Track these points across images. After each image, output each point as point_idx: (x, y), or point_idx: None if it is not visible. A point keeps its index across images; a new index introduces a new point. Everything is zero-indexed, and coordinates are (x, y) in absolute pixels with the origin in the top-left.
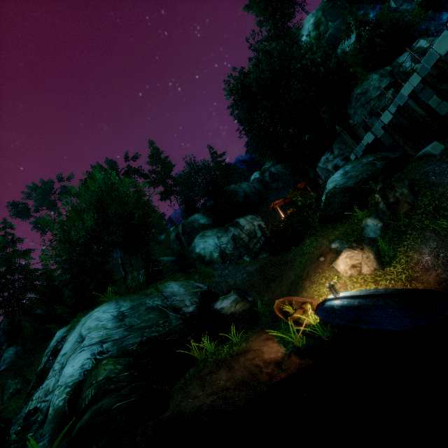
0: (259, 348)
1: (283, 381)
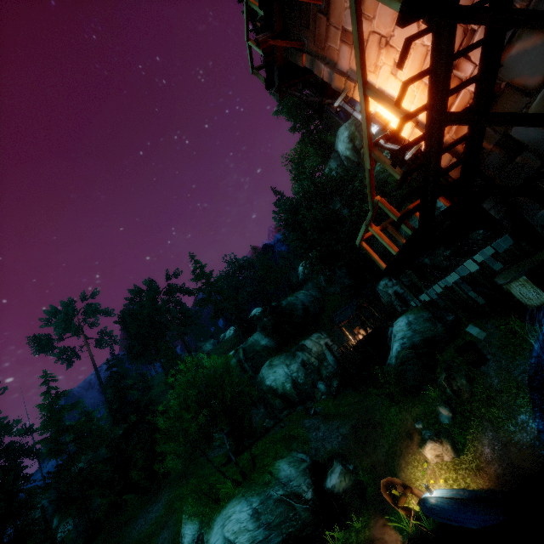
0: (381, 537)
1: None
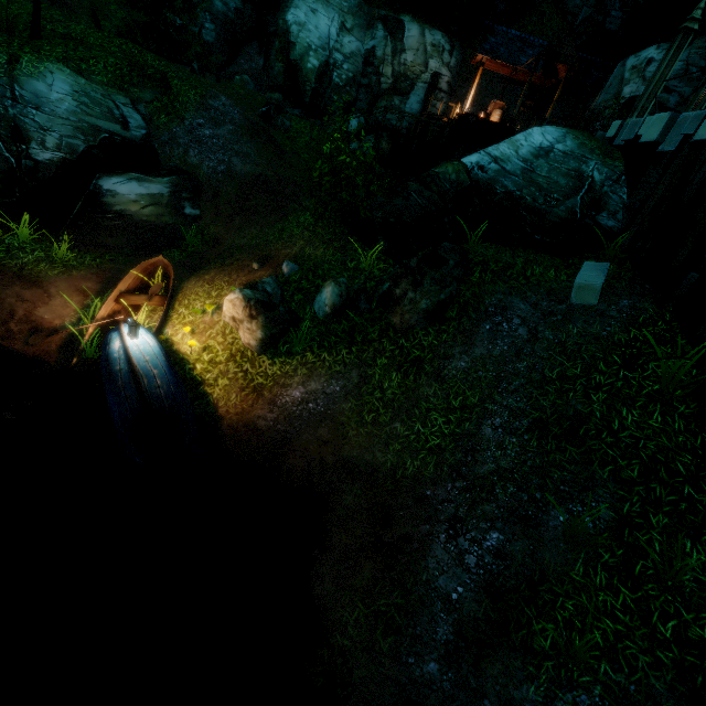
0: (53, 295)
1: (6, 352)
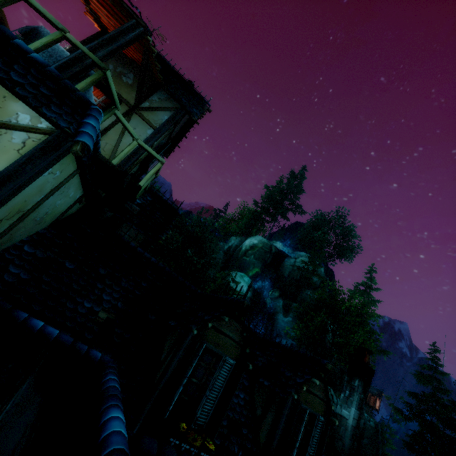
0: None
1: None
